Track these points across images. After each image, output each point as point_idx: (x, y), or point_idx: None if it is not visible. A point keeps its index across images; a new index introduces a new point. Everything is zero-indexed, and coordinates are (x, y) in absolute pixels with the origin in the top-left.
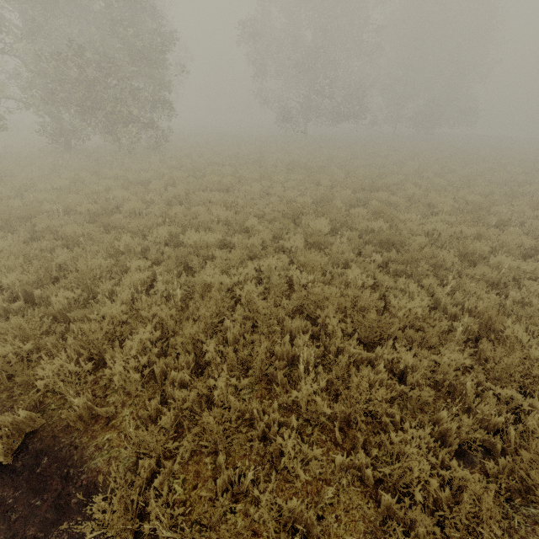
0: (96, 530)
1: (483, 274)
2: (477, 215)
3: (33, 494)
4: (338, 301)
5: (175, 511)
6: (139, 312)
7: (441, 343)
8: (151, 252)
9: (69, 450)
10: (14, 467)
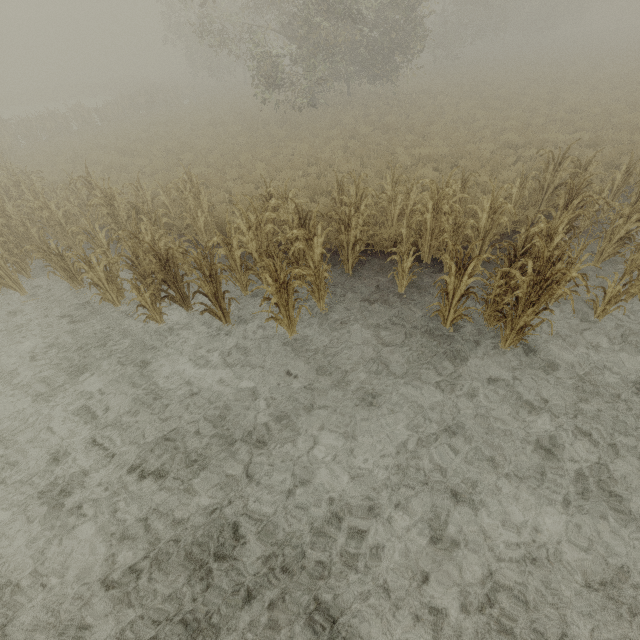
0: None
1: None
2: None
3: None
4: None
5: None
6: None
7: None
8: None
9: None
10: None
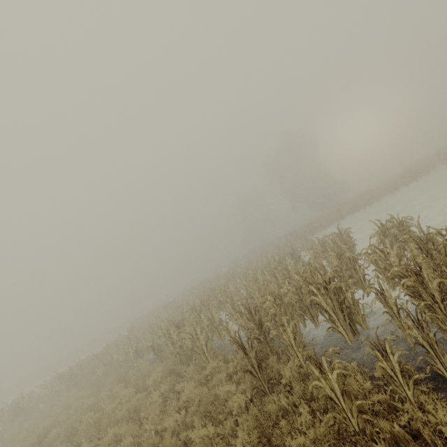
0: None
1: None
2: None
3: None
4: None
5: None
6: None
7: None
8: None
9: None
10: None
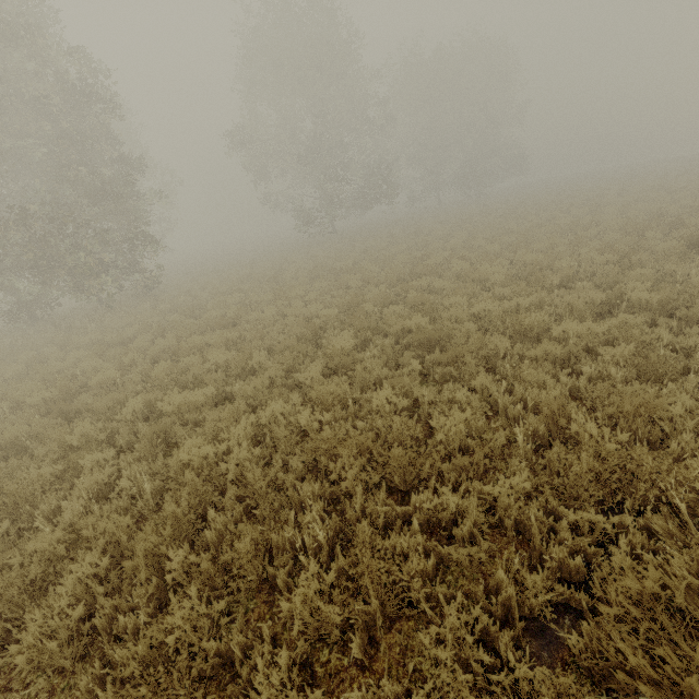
0: None
1: (546, 352)
2: (535, 278)
3: None
4: (357, 443)
5: None
6: (83, 533)
7: (507, 461)
8: (119, 436)
9: None
10: None
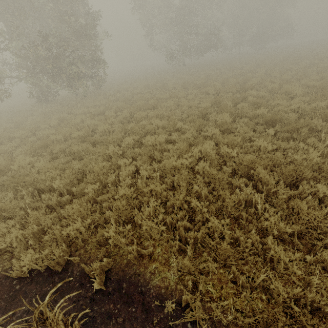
0: (175, 321)
1: None
2: (323, 93)
3: (127, 305)
4: (263, 162)
5: (224, 304)
6: (142, 190)
7: None
8: (127, 153)
9: (135, 277)
10: (109, 291)
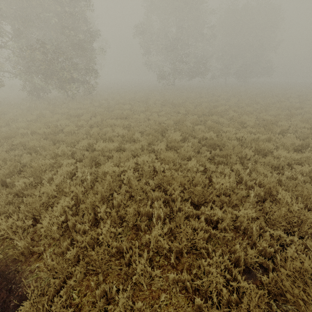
0: None
1: (269, 161)
2: (269, 127)
3: None
4: (180, 180)
5: (68, 311)
6: (63, 189)
7: (242, 203)
8: (76, 154)
9: (14, 274)
10: None
